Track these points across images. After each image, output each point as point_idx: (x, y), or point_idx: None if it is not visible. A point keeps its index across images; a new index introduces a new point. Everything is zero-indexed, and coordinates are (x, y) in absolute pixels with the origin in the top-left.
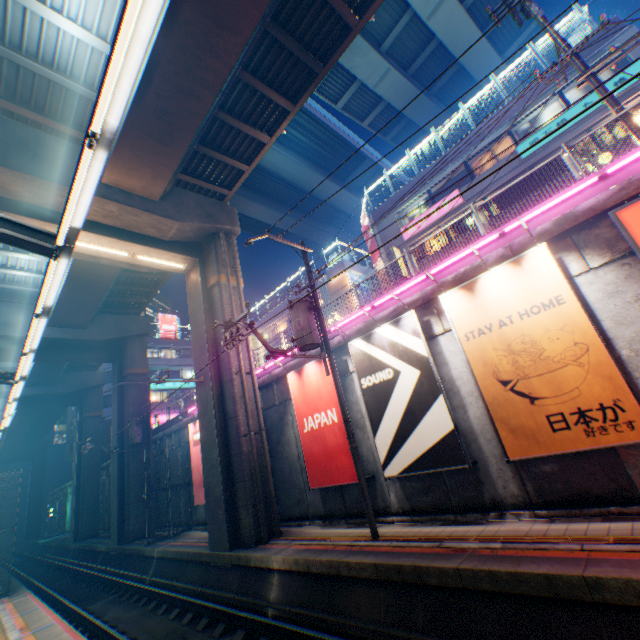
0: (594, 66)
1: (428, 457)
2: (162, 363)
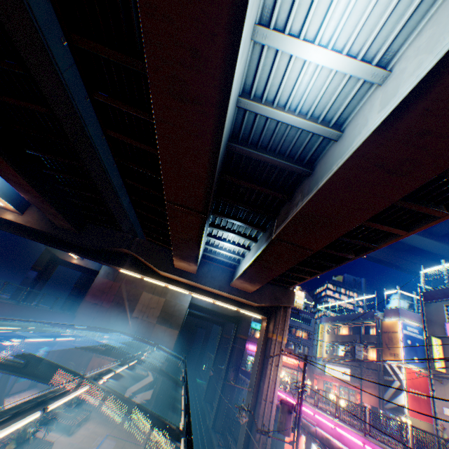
0: None
1: None
2: None
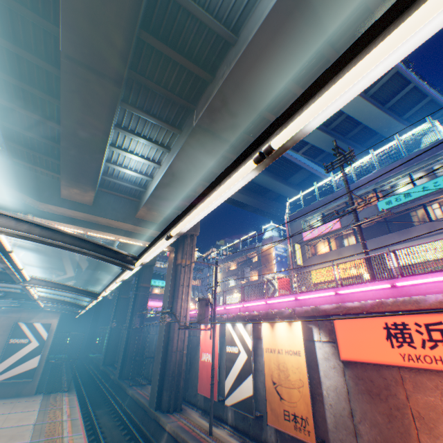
0: (359, 222)
1: (241, 403)
2: (165, 271)
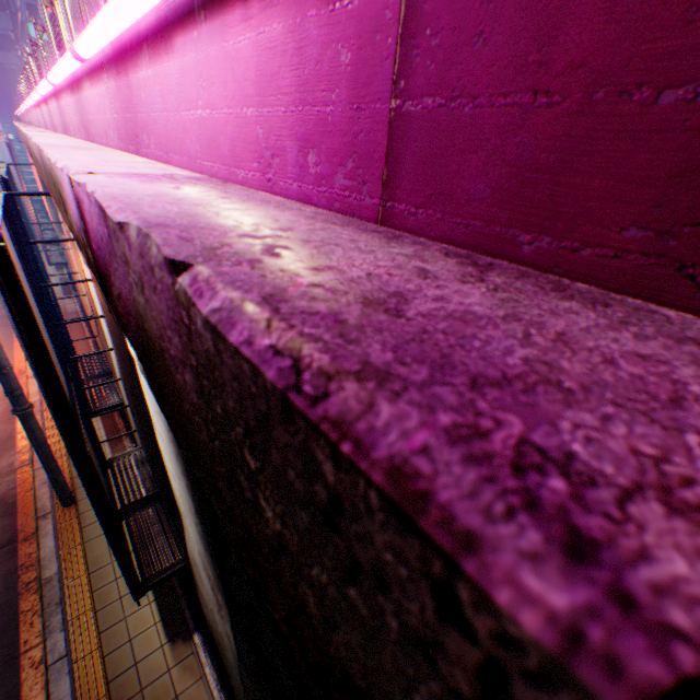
0: None
1: None
2: None
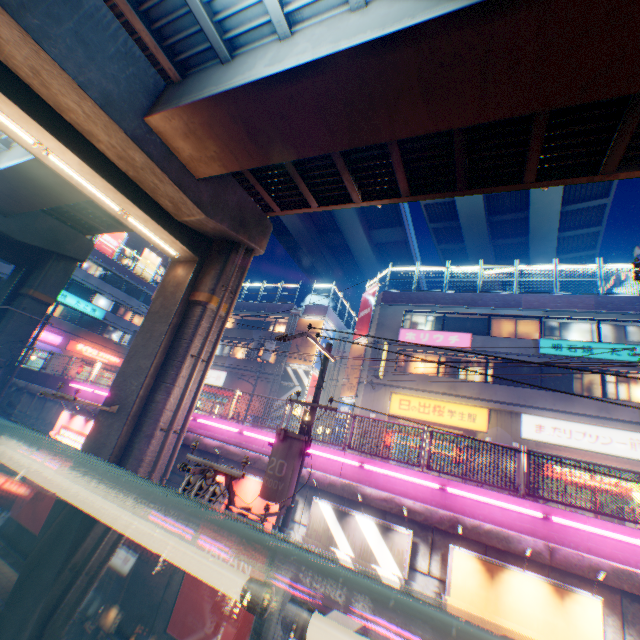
0: None
1: None
2: (78, 274)
